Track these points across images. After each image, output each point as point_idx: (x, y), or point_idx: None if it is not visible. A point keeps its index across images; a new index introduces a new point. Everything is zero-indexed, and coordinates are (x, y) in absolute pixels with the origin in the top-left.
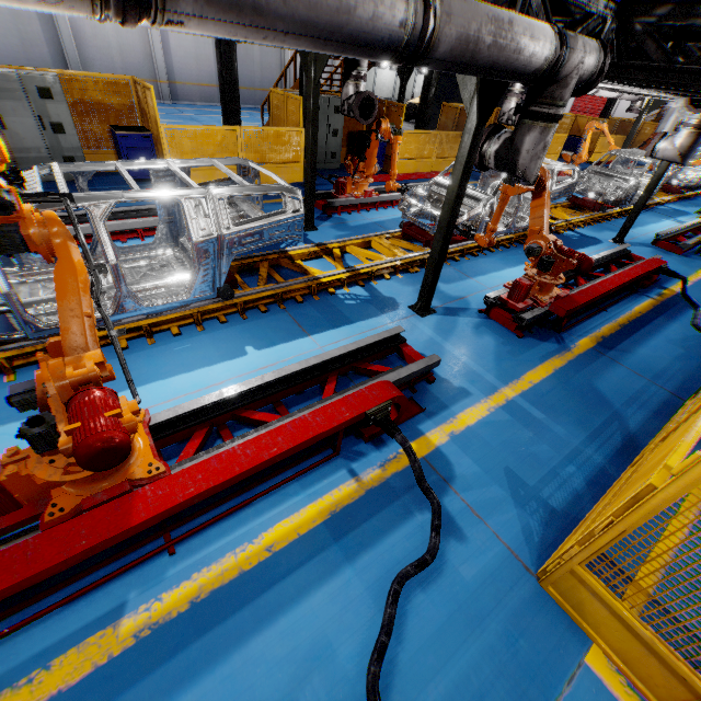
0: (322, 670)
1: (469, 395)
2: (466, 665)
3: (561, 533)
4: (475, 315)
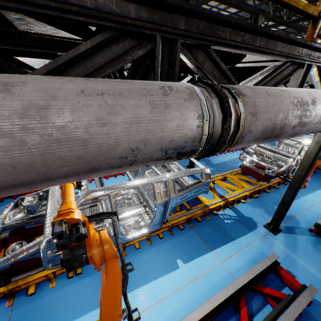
0: None
1: None
2: None
3: None
4: (308, 234)
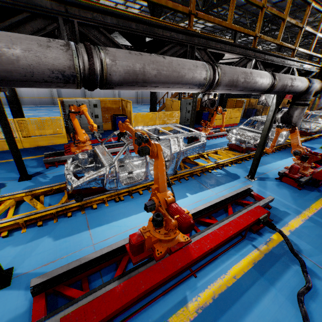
0: None
1: (289, 214)
2: None
3: None
4: (275, 180)
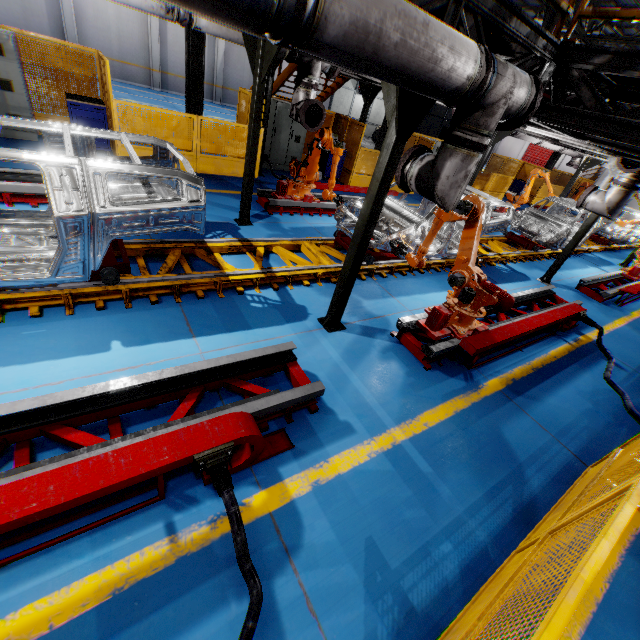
0: None
1: (352, 433)
2: None
3: None
4: (386, 338)
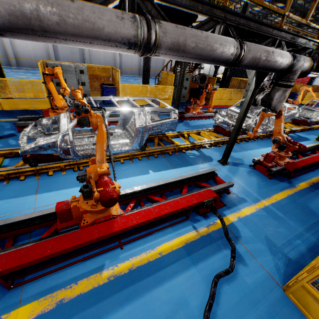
0: (183, 309)
1: (246, 201)
2: None
3: (294, 271)
4: (248, 167)
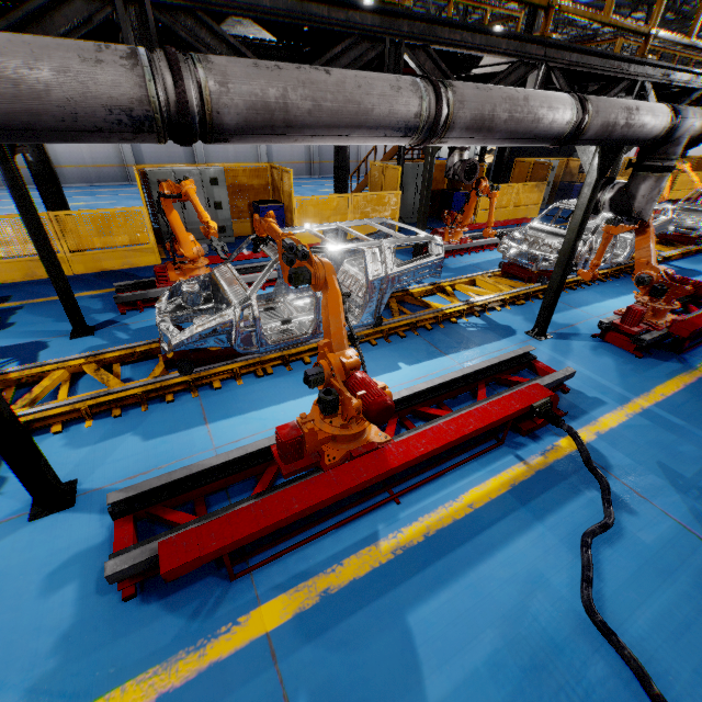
0: (542, 591)
1: (604, 404)
2: (665, 603)
3: None
4: (590, 339)
